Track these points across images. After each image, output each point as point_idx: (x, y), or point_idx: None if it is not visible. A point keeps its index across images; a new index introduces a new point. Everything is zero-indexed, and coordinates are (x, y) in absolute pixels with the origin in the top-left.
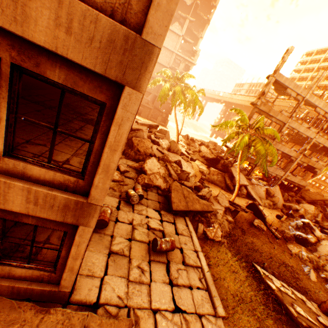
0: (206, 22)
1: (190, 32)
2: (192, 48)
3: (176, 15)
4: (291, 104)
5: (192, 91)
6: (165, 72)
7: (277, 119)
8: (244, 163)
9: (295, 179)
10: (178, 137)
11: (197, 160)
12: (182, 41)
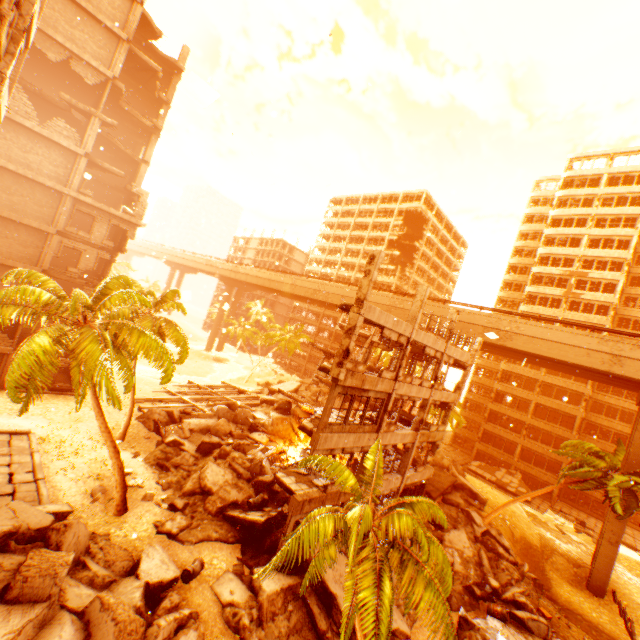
0: (153, 131)
1: (112, 145)
2: (127, 184)
3: (56, 100)
4: (344, 291)
5: (147, 339)
6: (26, 290)
7: (378, 390)
8: (306, 438)
9: (417, 476)
10: (125, 481)
11: (206, 540)
12: (88, 175)
